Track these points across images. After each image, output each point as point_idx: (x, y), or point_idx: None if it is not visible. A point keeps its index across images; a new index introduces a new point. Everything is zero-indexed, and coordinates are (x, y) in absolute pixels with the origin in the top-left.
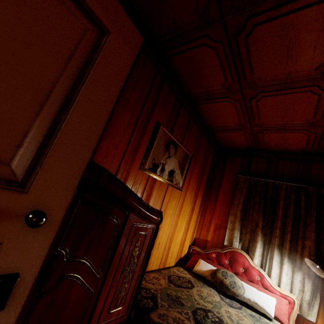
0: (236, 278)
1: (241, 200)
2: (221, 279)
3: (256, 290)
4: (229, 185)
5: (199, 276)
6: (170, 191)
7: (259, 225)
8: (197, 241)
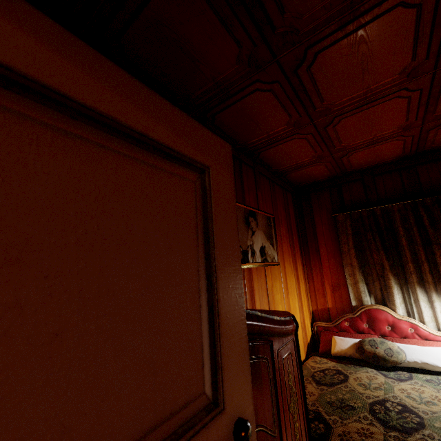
0: (389, 343)
1: (351, 243)
2: (372, 352)
3: (418, 347)
4: (327, 230)
5: (342, 357)
6: (269, 273)
7: (385, 266)
8: (317, 313)
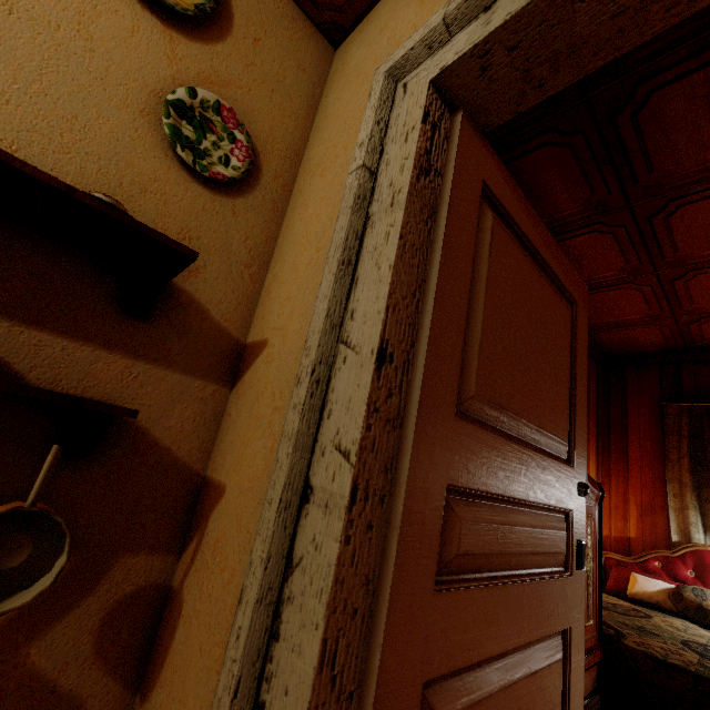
0: None
1: (684, 450)
2: (697, 602)
3: None
4: (646, 425)
5: (643, 604)
6: None
7: None
8: (608, 542)
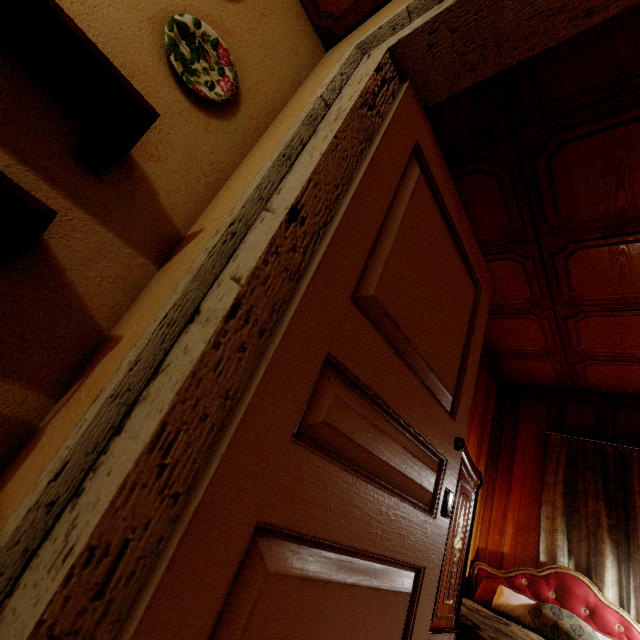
0: (581, 620)
1: (560, 476)
2: (553, 619)
3: None
4: (531, 449)
5: (506, 617)
6: None
7: (602, 523)
8: (483, 554)
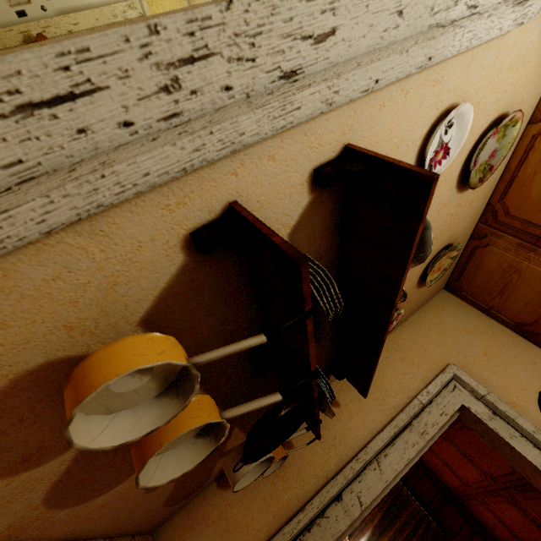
0: None
1: None
2: None
3: None
4: None
5: None
6: None
7: (374, 521)
8: None
